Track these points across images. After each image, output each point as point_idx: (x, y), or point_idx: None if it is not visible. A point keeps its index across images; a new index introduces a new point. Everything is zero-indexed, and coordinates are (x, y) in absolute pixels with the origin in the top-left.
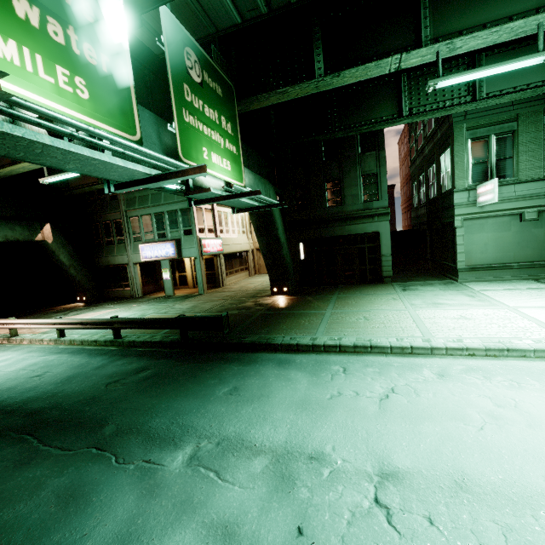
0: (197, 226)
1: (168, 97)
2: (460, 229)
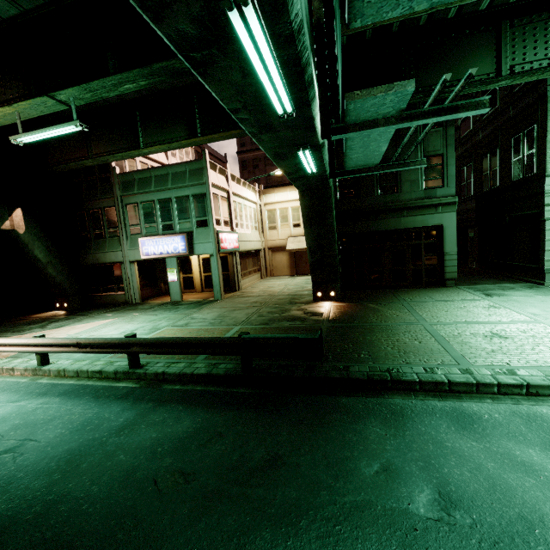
0: (214, 215)
1: None
2: (549, 222)
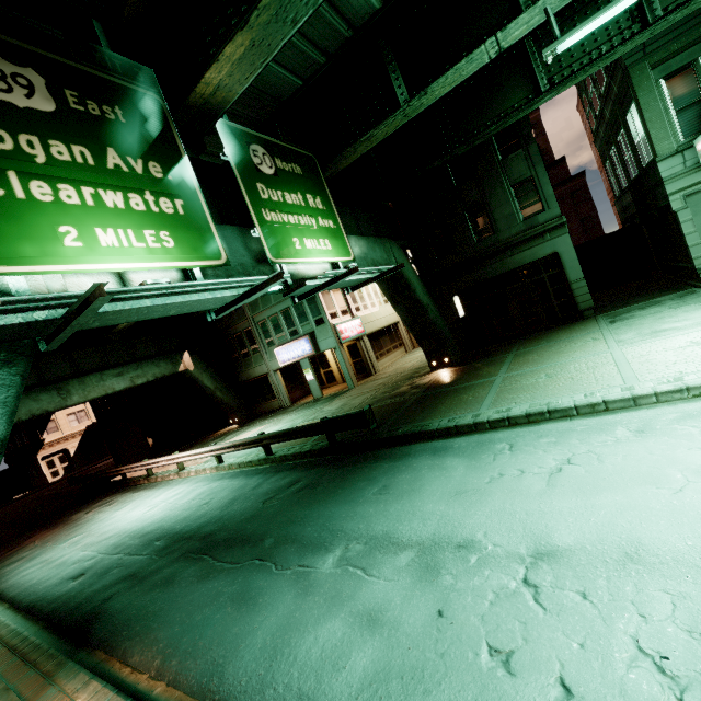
0: (327, 312)
1: None
2: (683, 212)
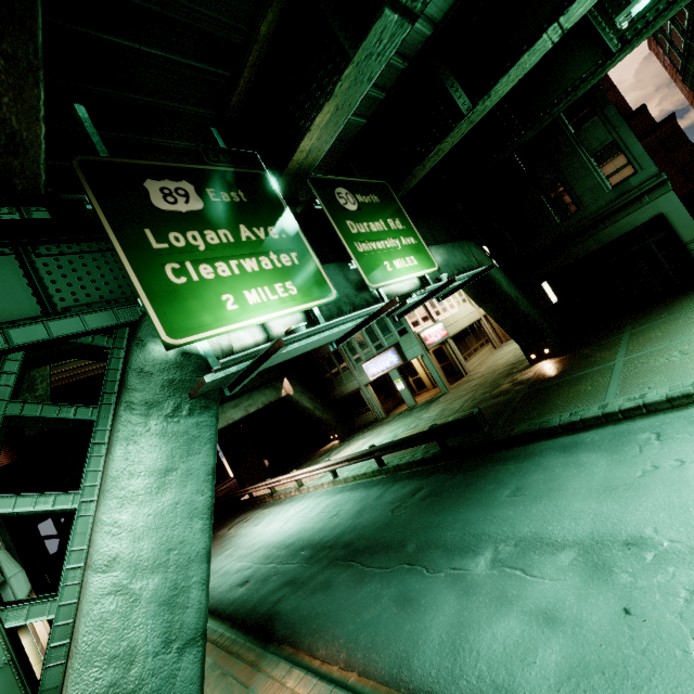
0: (408, 321)
1: (337, 235)
2: None
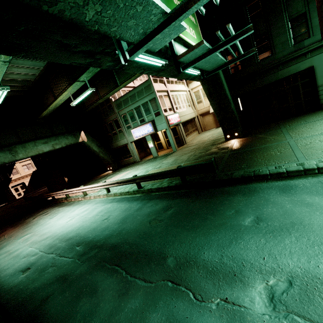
0: (162, 108)
1: None
2: None
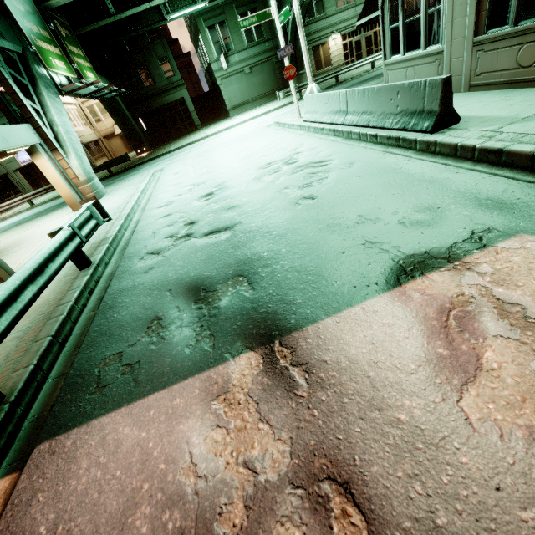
0: None
1: None
2: (221, 86)
